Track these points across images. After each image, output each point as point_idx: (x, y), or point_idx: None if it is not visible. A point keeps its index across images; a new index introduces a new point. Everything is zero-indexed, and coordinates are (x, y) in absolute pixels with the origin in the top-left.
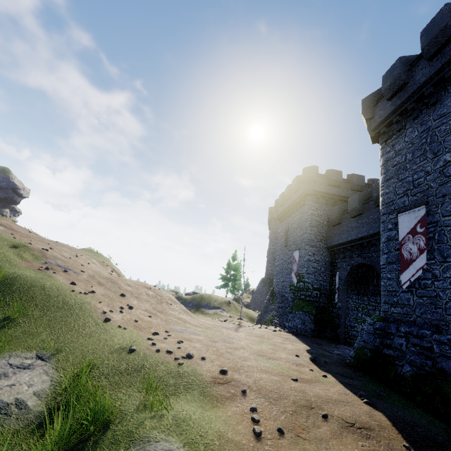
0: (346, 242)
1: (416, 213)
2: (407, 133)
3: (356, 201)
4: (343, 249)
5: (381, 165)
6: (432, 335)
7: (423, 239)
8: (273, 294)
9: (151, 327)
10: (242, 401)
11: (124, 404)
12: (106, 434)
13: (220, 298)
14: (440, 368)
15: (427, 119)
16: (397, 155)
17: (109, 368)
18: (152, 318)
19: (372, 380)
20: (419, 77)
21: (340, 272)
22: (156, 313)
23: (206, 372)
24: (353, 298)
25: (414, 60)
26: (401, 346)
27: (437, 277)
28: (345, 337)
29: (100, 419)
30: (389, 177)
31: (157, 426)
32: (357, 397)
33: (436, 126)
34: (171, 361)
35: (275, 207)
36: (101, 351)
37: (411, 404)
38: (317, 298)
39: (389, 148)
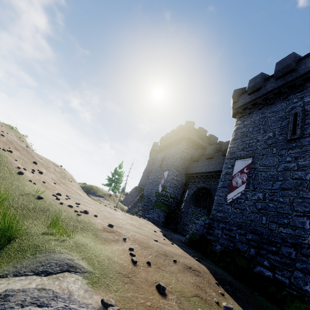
0: (198, 173)
1: (246, 161)
2: (253, 116)
3: (212, 150)
4: (195, 177)
5: (234, 130)
6: (237, 230)
7: (246, 176)
8: (142, 196)
9: (55, 190)
10: (123, 244)
11: (30, 229)
12: (12, 245)
13: (104, 191)
14: (237, 248)
15: (266, 111)
16: (244, 127)
17: (19, 204)
18: (56, 185)
19: (197, 252)
20: (268, 87)
21: (189, 190)
22: (59, 183)
23: (98, 223)
24: (192, 207)
25: (268, 77)
26: (218, 234)
27: (247, 199)
28: (181, 230)
29: (7, 234)
30: (236, 138)
31: (61, 245)
32: (191, 257)
33: (269, 116)
34: (72, 211)
35: (160, 141)
36: (12, 191)
37: (218, 266)
38: (171, 203)
39: (241, 122)
